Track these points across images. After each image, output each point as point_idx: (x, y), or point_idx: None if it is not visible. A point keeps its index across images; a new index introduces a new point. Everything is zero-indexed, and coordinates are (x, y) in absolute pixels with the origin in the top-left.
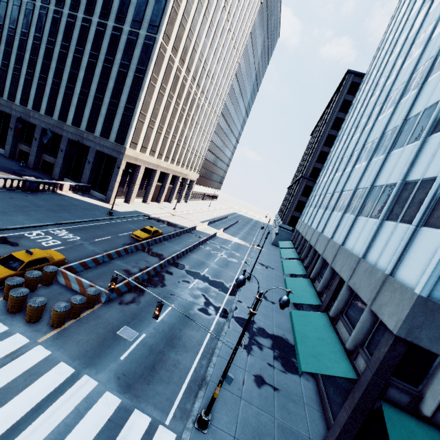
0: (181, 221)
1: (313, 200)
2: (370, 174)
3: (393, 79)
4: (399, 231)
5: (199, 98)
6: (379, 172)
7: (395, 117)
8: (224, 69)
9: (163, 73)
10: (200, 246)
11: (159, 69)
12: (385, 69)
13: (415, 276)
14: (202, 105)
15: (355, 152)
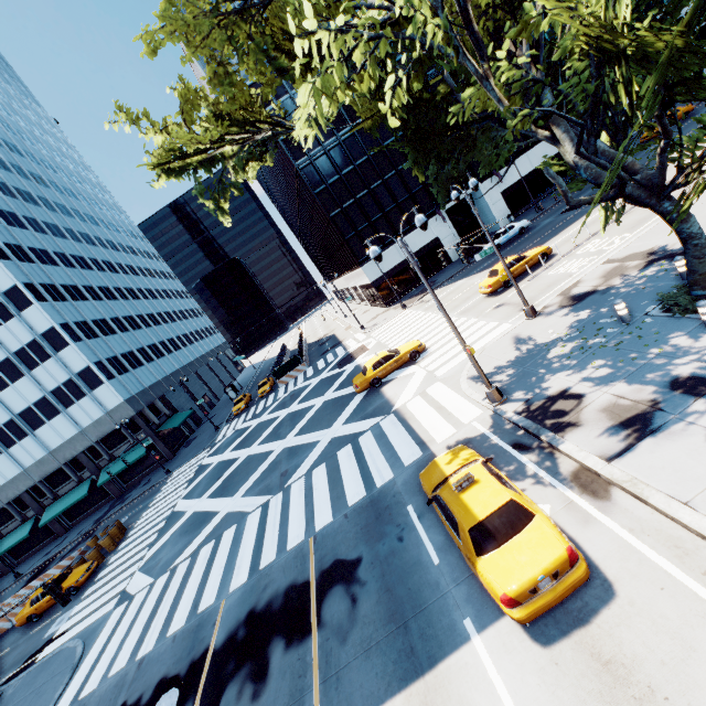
0: None
1: None
2: None
3: None
4: (84, 403)
5: None
6: (8, 407)
7: None
8: None
9: None
10: None
11: None
12: None
13: (115, 400)
14: None
15: None
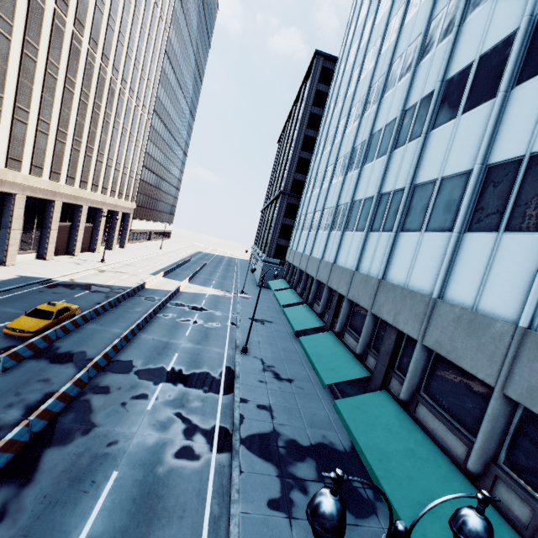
0: (118, 279)
1: (304, 220)
2: (401, 170)
3: (395, 40)
4: (511, 246)
5: (112, 79)
6: (419, 163)
7: (419, 85)
8: (146, 38)
9: (25, 17)
10: (156, 315)
11: (12, 5)
12: (371, 36)
13: None
14: (119, 92)
15: (358, 146)
